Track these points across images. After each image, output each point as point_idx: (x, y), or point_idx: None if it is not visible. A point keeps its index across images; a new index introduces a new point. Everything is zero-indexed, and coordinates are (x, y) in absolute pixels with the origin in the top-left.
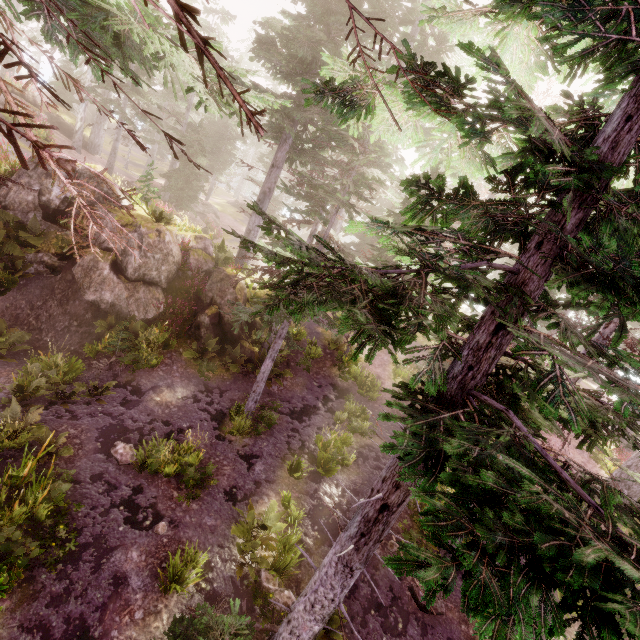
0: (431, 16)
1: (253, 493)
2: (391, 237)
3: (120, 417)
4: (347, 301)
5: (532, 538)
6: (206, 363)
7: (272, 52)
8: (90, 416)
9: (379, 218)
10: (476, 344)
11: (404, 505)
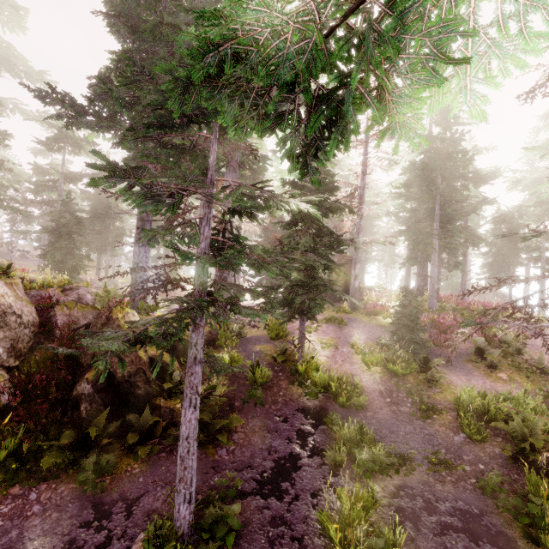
0: None
1: None
2: None
3: None
4: None
5: None
6: (93, 461)
7: None
8: None
9: None
10: None
11: None
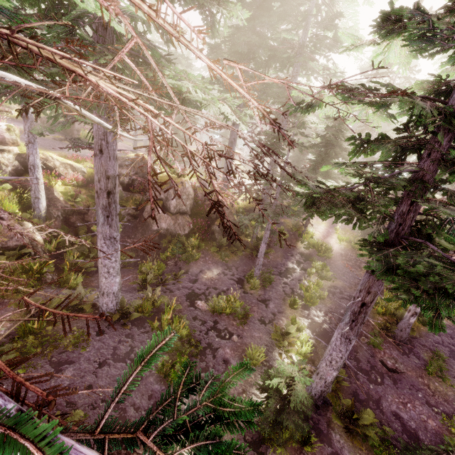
0: (345, 49)
1: (273, 319)
2: (345, 168)
3: (192, 288)
4: (340, 206)
5: (442, 281)
6: (223, 253)
7: (219, 53)
8: (178, 290)
9: (339, 162)
10: (401, 212)
11: (374, 302)
